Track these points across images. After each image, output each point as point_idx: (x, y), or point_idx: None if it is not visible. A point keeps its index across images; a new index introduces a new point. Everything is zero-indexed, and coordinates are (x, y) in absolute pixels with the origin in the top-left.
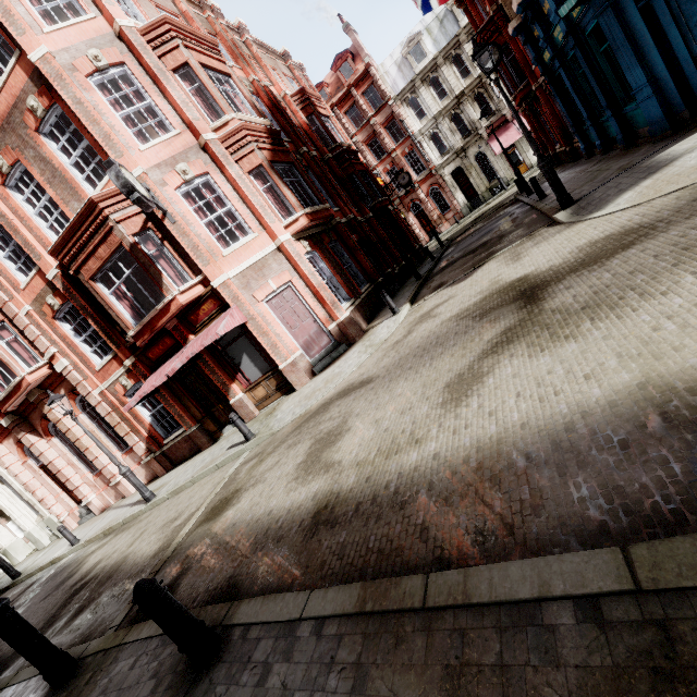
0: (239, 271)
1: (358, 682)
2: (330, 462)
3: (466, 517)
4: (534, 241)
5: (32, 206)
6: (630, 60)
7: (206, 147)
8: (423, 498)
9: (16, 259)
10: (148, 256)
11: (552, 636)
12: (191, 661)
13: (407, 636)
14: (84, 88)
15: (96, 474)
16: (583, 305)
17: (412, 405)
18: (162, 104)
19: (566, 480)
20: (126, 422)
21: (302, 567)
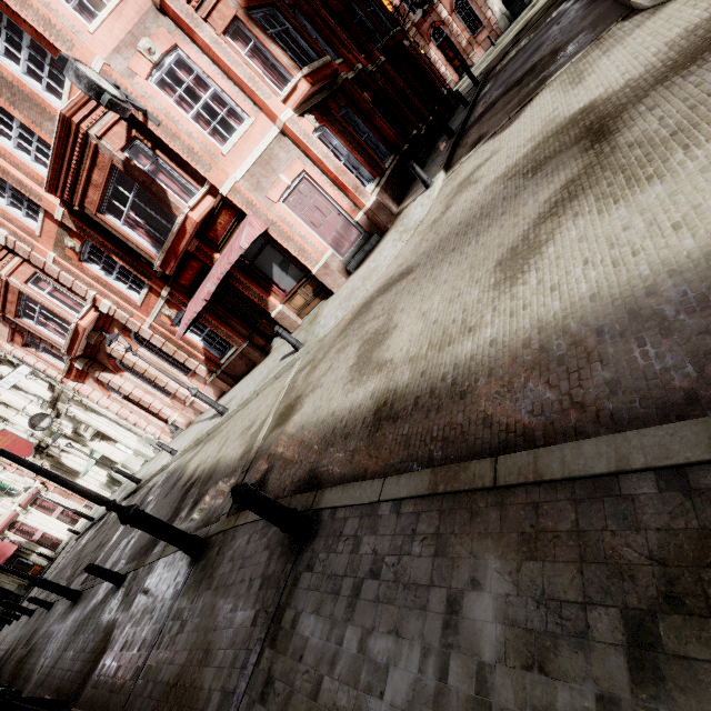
0: (245, 171)
1: (440, 548)
2: (382, 361)
3: (531, 401)
4: (602, 48)
5: (7, 138)
6: None
7: (164, 7)
8: (482, 386)
9: (19, 205)
10: (145, 173)
11: (631, 505)
12: (293, 537)
13: (481, 511)
14: None
15: (172, 397)
16: (673, 129)
17: (460, 292)
18: None
19: (647, 352)
20: (182, 349)
21: (372, 459)
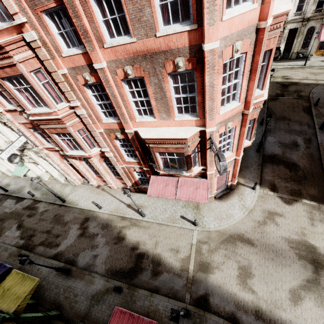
0: None
1: None
2: (252, 289)
3: None
4: (320, 215)
5: (130, 92)
6: None
7: (245, 114)
8: None
9: (104, 108)
10: (191, 160)
11: None
12: None
13: None
14: (218, 72)
15: (98, 176)
16: None
17: (278, 288)
18: (244, 85)
19: None
20: (128, 177)
21: None
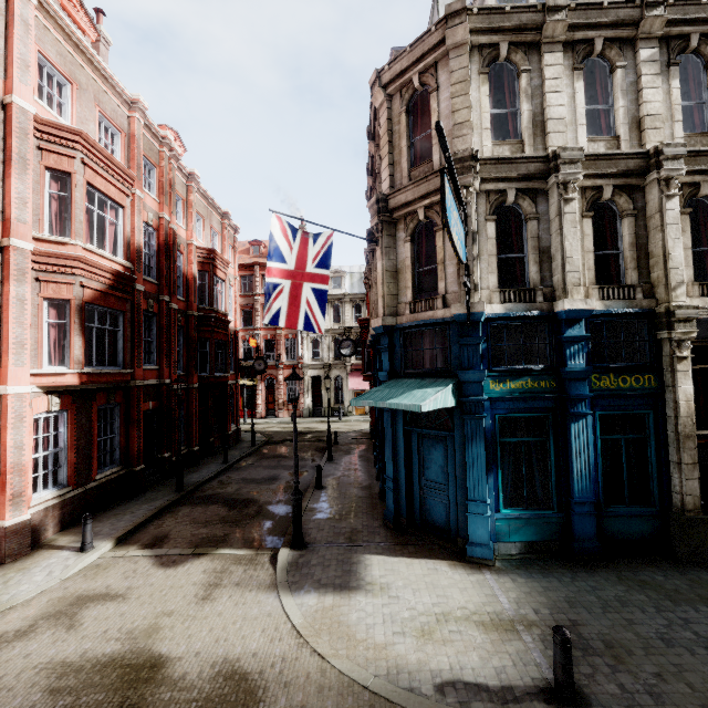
0: None
1: None
2: None
3: None
4: (244, 572)
5: None
6: (390, 454)
7: (6, 249)
8: None
9: None
10: None
11: None
12: None
13: None
14: None
15: None
16: None
17: None
18: None
19: None
20: None
21: None
